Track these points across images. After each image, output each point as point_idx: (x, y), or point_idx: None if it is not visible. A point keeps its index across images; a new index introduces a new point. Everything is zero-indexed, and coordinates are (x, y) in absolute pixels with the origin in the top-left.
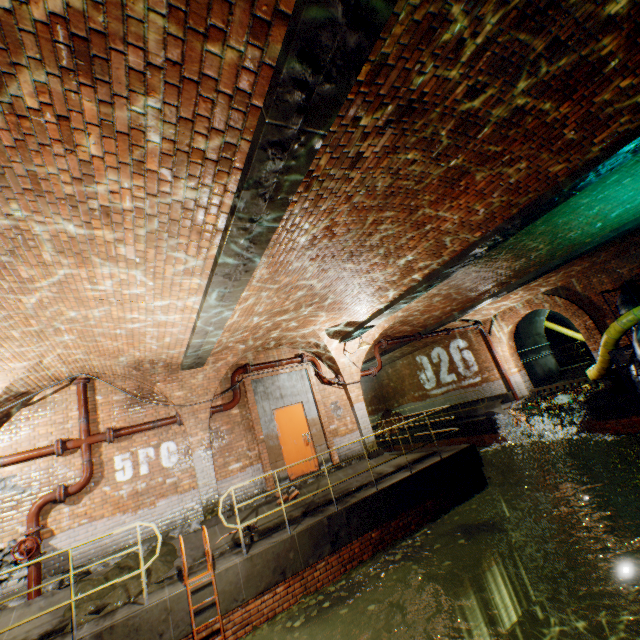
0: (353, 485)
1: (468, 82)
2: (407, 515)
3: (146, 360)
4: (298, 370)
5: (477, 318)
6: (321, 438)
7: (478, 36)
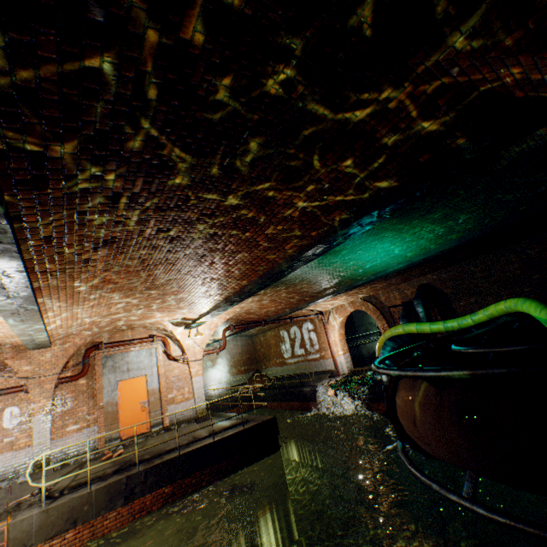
0: (169, 447)
1: (153, 228)
2: (201, 474)
3: None
4: (149, 348)
5: (319, 309)
6: (158, 405)
7: (132, 218)
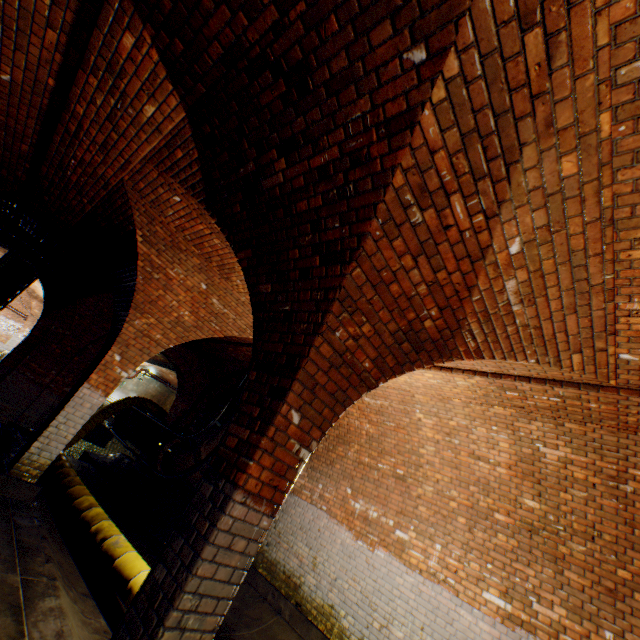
0: None
1: None
2: None
3: (38, 293)
4: None
5: None
6: None
7: None
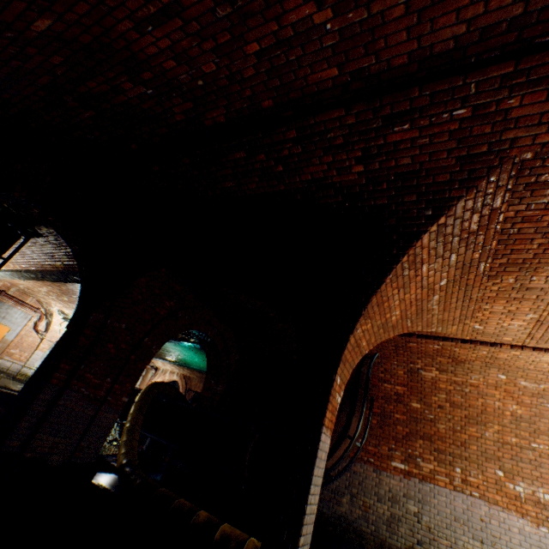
0: None
1: None
2: None
3: None
4: (29, 313)
5: (157, 364)
6: (0, 351)
7: None
